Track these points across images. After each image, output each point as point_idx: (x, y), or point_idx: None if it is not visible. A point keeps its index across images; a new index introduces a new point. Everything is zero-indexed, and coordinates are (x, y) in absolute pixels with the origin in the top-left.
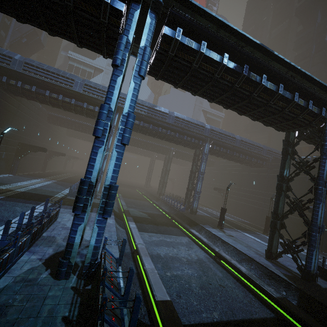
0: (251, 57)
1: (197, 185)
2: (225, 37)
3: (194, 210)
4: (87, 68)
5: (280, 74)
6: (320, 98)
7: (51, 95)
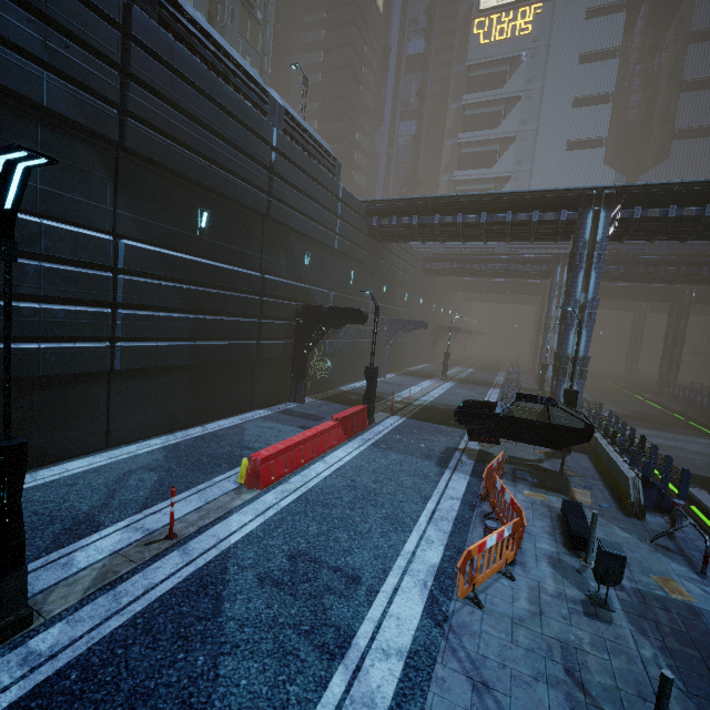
0: None
1: None
2: (706, 184)
3: None
4: (483, 185)
5: None
6: None
7: (472, 267)
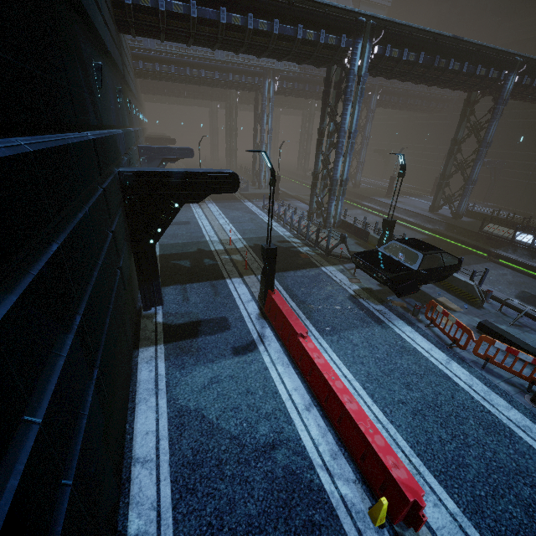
0: (443, 47)
1: (361, 154)
2: (423, 33)
3: (358, 183)
4: None
5: (466, 53)
6: (502, 62)
7: (192, 73)
